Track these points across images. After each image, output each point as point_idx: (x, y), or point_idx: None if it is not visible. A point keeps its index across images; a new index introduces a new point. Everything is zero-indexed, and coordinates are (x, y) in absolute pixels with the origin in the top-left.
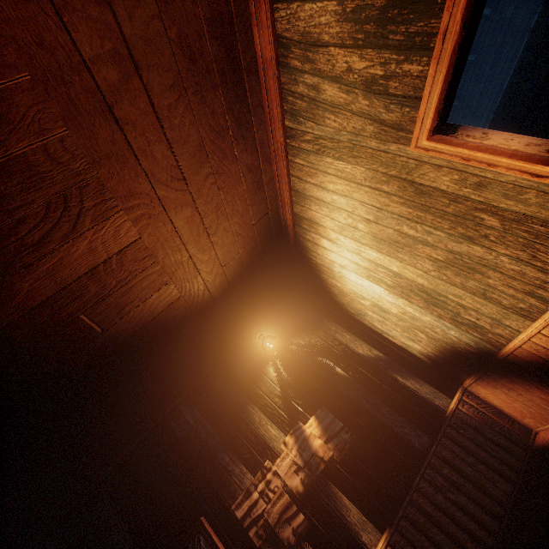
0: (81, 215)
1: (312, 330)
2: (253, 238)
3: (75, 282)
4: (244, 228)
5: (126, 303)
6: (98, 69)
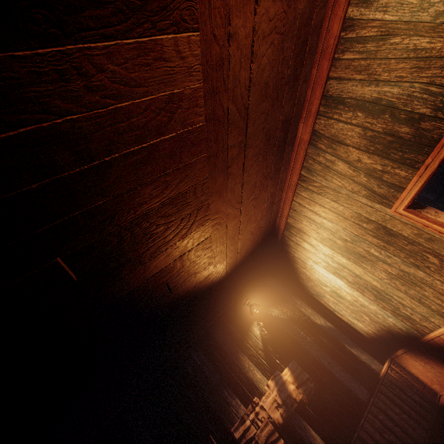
0: (193, 225)
1: (284, 303)
2: (259, 236)
3: (175, 263)
4: (257, 230)
5: (189, 276)
6: (232, 150)
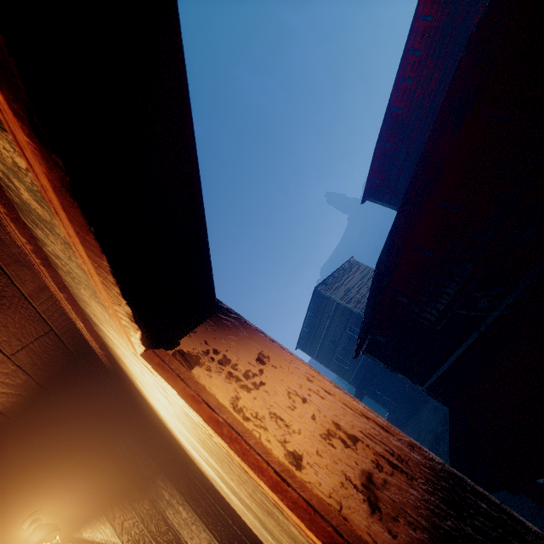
0: None
1: (133, 500)
2: (11, 375)
3: None
4: None
5: None
6: None
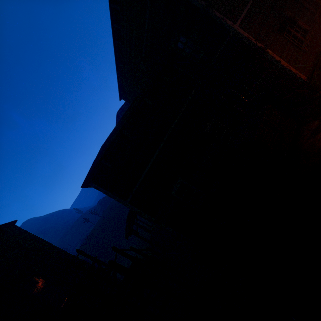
0: None
1: None
2: None
3: None
4: None
5: None
6: None
